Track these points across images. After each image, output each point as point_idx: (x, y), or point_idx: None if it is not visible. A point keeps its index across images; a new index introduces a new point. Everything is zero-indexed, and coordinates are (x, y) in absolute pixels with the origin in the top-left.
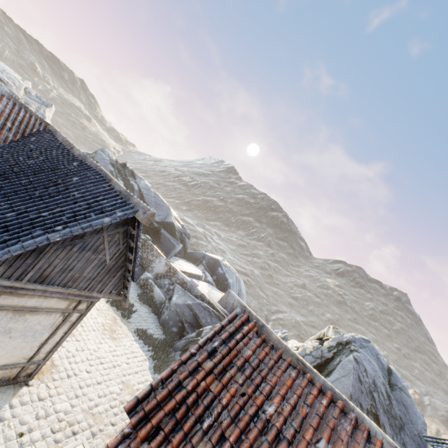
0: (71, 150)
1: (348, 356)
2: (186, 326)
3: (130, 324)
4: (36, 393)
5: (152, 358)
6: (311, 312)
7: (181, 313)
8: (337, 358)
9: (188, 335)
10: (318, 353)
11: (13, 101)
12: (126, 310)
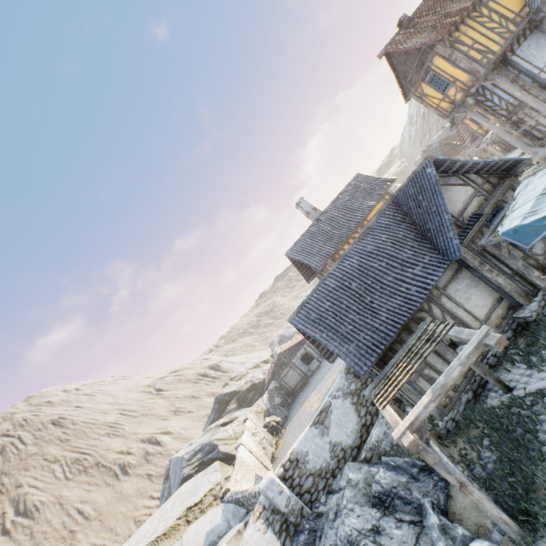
0: None
1: None
2: None
3: None
4: None
5: None
6: None
7: None
8: None
9: None
10: None
11: None
12: None
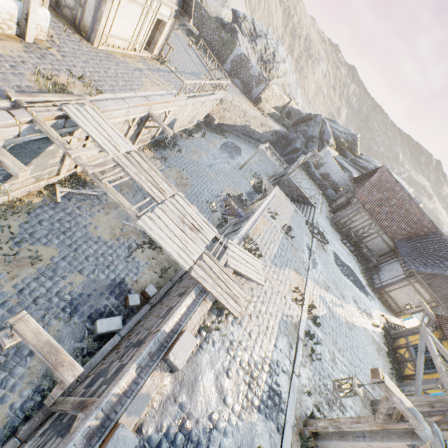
0: None
1: None
2: None
3: None
4: (399, 323)
5: None
6: None
7: None
8: None
9: None
10: None
11: (428, 219)
12: None
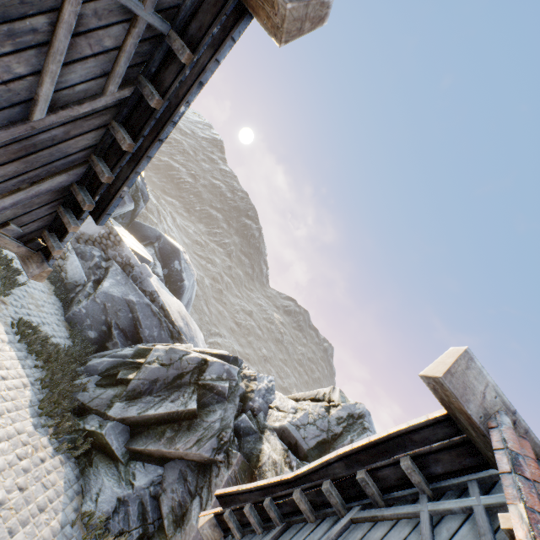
0: None
1: (362, 436)
2: (115, 334)
3: (4, 307)
4: None
5: (40, 382)
6: (250, 344)
7: (112, 312)
8: (347, 436)
9: (117, 350)
10: (324, 423)
11: None
12: (1, 277)
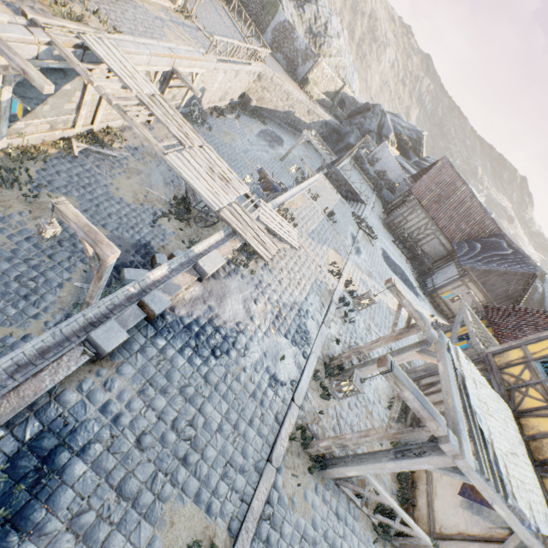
0: (511, 244)
1: None
2: None
3: None
4: None
5: None
6: None
7: None
8: None
9: None
10: None
11: (491, 220)
12: None
